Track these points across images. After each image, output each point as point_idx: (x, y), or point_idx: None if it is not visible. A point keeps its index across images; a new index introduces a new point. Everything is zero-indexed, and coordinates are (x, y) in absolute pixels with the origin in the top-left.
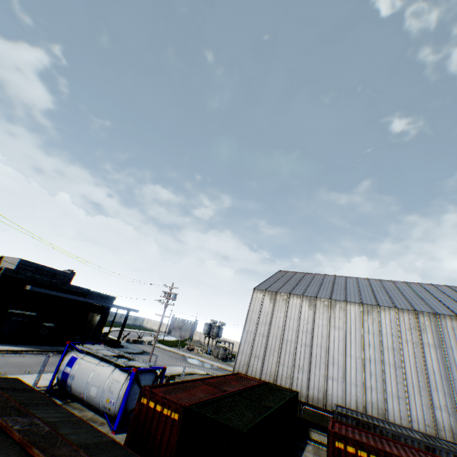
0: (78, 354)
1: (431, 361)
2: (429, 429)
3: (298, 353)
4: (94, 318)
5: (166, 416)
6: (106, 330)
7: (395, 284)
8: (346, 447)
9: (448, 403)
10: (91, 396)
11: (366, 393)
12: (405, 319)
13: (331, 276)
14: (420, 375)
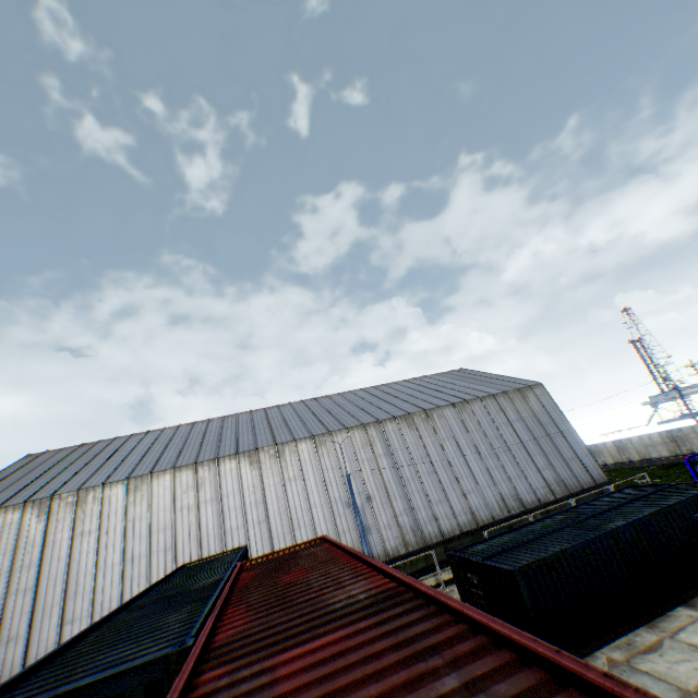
0: None
1: (207, 521)
2: None
3: (11, 613)
4: None
5: None
6: None
7: (209, 424)
8: None
9: None
10: None
11: None
12: (183, 479)
13: (125, 438)
14: (194, 545)
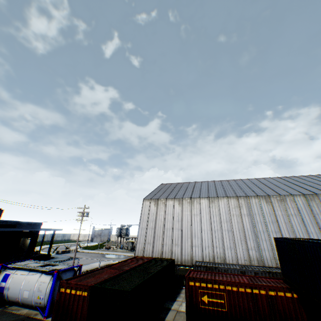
0: (11, 271)
1: (246, 224)
2: (247, 262)
3: (174, 235)
4: (26, 242)
5: (79, 295)
6: (39, 248)
7: (229, 182)
8: (195, 283)
9: (255, 245)
10: (25, 298)
11: (214, 250)
12: (232, 202)
13: (193, 183)
14: (241, 233)
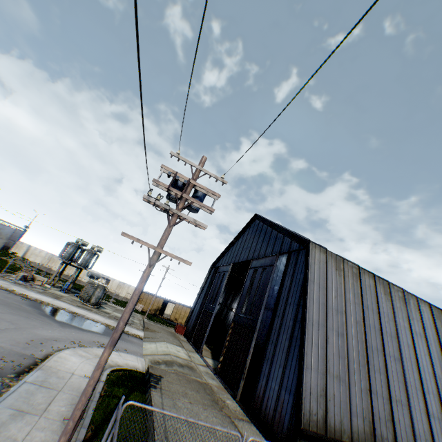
0: None
1: None
2: None
3: (390, 372)
4: None
5: None
6: None
7: None
8: None
9: None
10: None
11: None
12: None
13: None
14: None
